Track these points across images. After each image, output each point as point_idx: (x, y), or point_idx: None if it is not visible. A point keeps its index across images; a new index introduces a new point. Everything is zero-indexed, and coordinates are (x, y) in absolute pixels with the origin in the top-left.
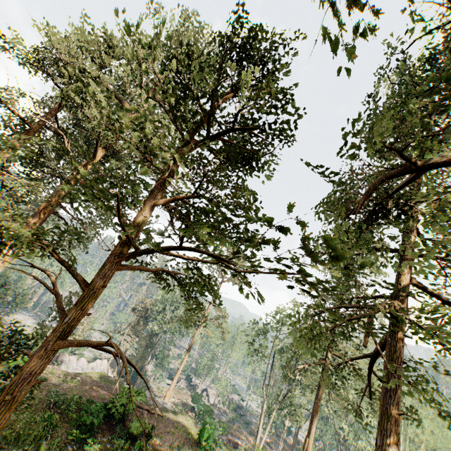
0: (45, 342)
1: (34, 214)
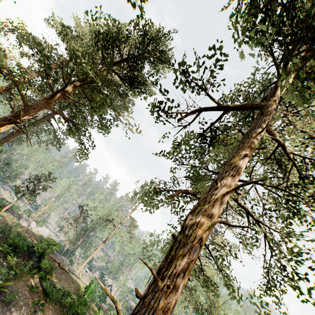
0: None
1: None
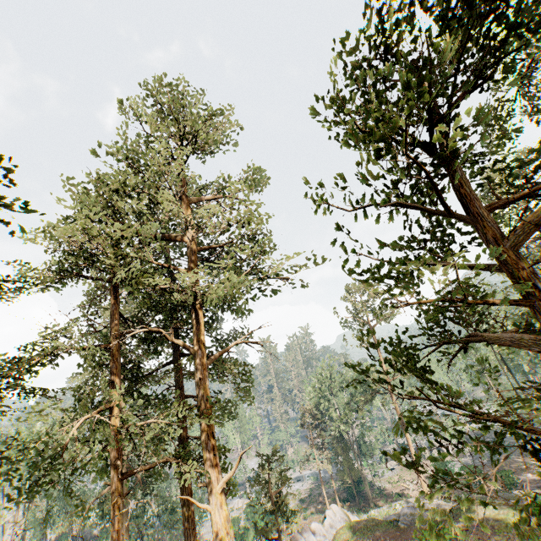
0: None
1: (204, 446)
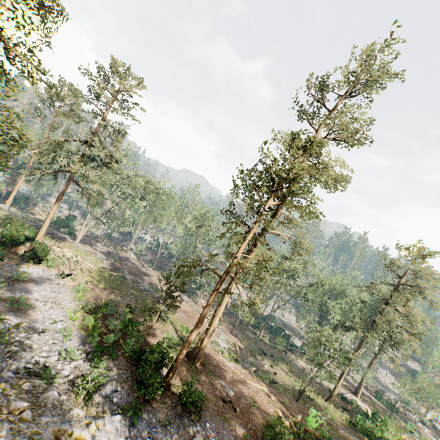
0: None
1: None
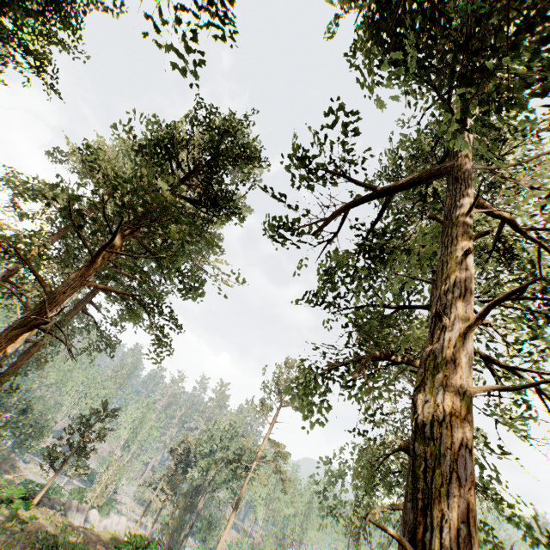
0: (3, 332)
1: None
